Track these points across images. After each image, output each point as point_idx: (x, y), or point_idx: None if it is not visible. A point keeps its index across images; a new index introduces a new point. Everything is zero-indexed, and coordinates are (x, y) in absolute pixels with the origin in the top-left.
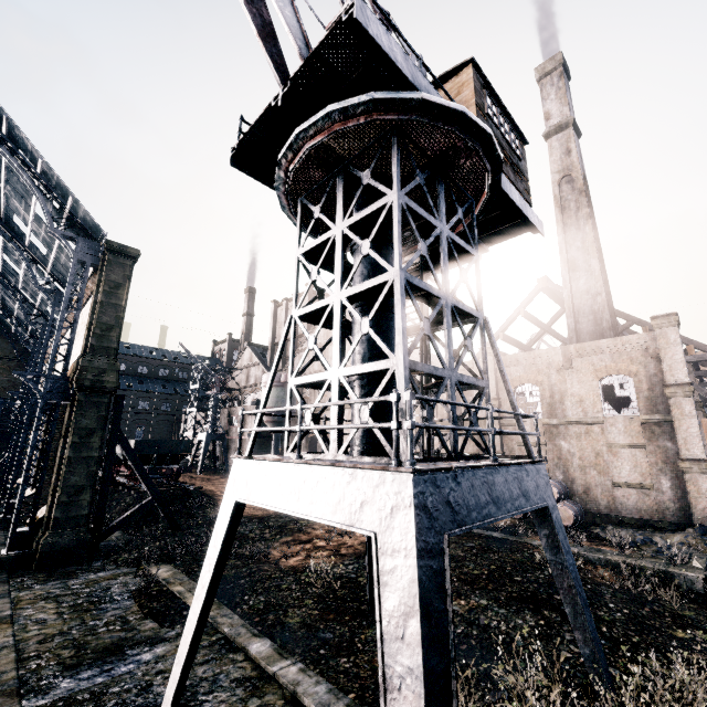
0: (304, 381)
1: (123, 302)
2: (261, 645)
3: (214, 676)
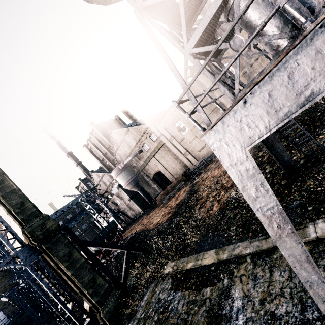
0: (203, 28)
1: (13, 187)
2: None
3: (292, 272)
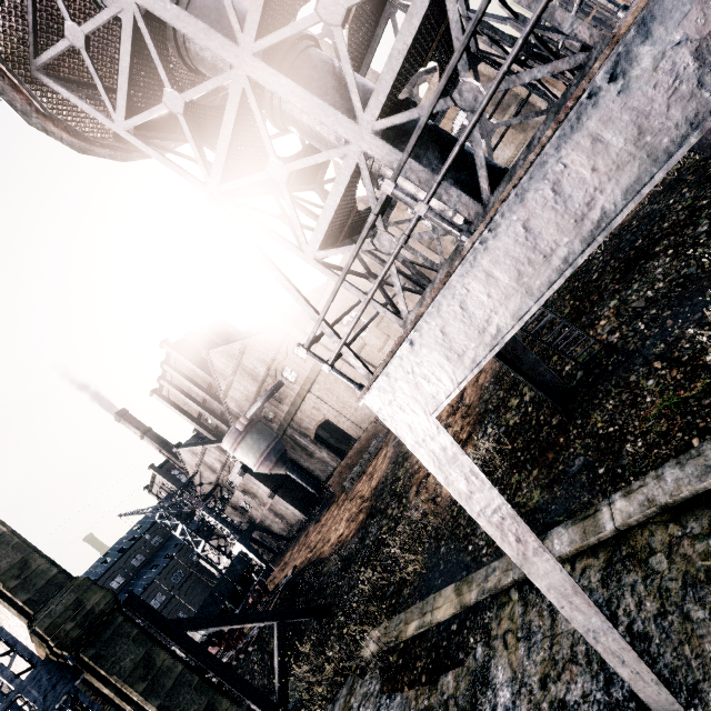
0: (327, 223)
1: None
2: (559, 539)
3: None
